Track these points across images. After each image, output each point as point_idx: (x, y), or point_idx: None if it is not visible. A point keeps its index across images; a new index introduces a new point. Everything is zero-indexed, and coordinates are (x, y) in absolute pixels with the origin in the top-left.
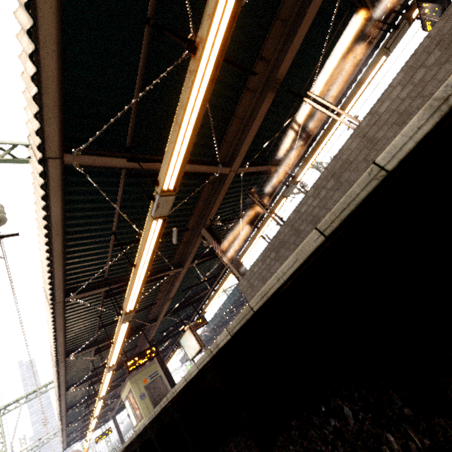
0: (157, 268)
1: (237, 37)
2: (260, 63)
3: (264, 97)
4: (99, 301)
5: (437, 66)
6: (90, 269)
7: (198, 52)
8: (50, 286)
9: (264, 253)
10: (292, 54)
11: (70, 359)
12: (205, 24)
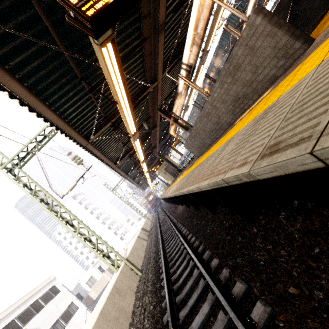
0: (144, 134)
1: (122, 27)
2: (144, 20)
3: (158, 36)
4: (127, 156)
5: (231, 84)
6: (117, 152)
7: (118, 104)
8: (110, 167)
9: (189, 138)
10: (163, 2)
11: (129, 175)
12: (115, 96)
